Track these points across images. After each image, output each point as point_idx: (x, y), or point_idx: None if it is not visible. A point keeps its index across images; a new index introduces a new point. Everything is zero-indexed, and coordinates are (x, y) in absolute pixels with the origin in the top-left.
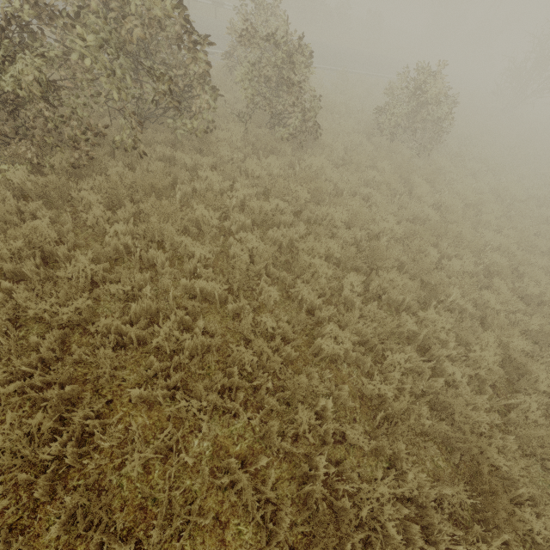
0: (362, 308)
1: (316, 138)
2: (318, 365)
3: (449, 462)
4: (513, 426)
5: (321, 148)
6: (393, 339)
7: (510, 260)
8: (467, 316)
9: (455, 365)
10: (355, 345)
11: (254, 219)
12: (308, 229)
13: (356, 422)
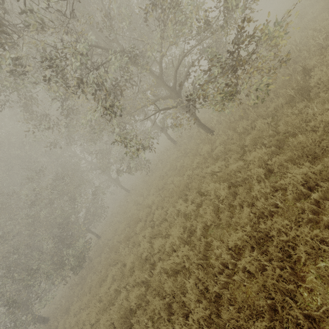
0: None
1: None
2: None
3: None
4: None
5: None
6: None
7: None
8: None
9: None
10: None
11: None
12: None
13: None
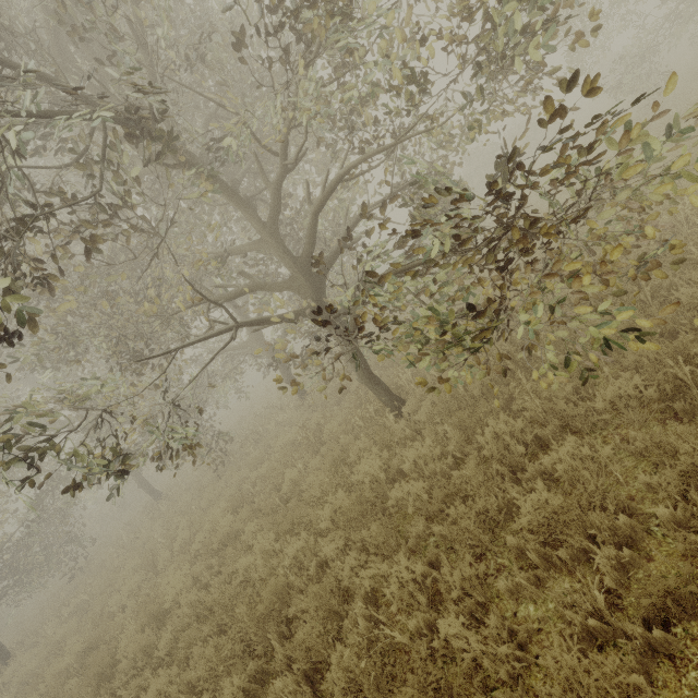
0: None
1: None
2: None
3: None
4: None
5: None
6: None
7: None
8: None
9: None
10: None
11: None
12: None
13: None
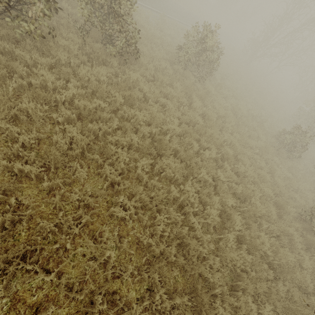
0: (148, 181)
1: (136, 59)
2: (112, 223)
3: (184, 277)
4: (220, 250)
5: (140, 66)
6: (165, 200)
7: (235, 151)
8: (208, 184)
9: (196, 217)
10: (139, 207)
11: (81, 113)
12: (120, 124)
13: (131, 261)
